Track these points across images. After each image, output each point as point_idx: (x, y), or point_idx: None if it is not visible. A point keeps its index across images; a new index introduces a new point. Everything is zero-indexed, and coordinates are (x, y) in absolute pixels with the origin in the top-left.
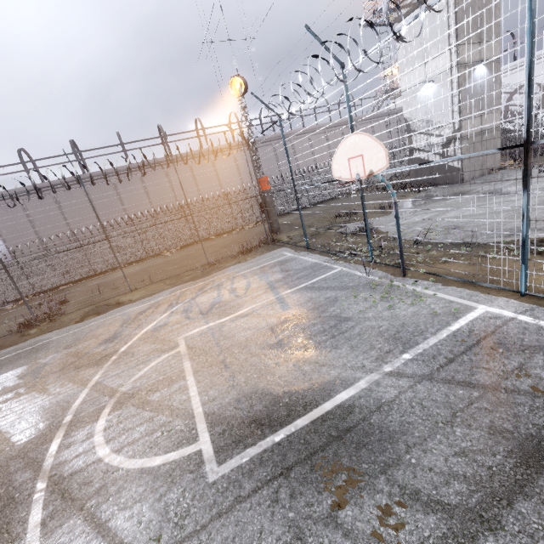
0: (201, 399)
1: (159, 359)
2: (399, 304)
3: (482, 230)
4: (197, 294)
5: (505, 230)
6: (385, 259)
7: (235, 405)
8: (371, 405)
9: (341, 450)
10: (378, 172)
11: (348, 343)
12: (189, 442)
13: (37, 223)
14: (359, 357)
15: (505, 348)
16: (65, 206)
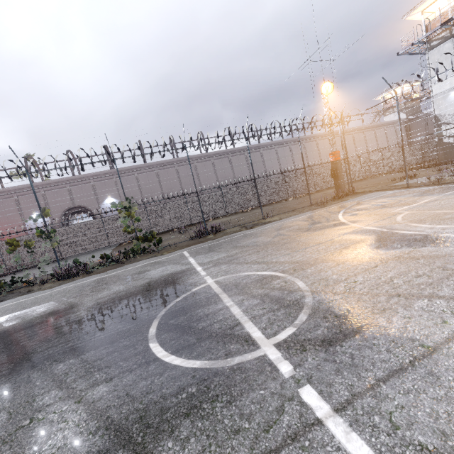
0: None
1: (399, 216)
2: None
3: None
4: (347, 208)
5: None
6: None
7: None
8: None
9: None
10: None
11: None
12: None
13: (143, 190)
14: None
15: None
16: (162, 179)
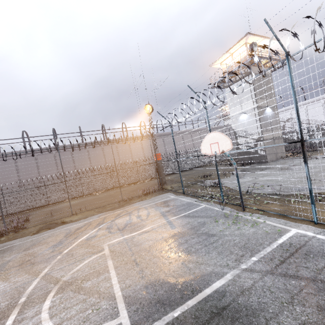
0: (120, 286)
1: (90, 258)
2: (244, 227)
3: (283, 187)
4: (116, 218)
5: (296, 188)
6: (231, 201)
7: (145, 290)
8: (237, 291)
9: (221, 322)
10: (227, 151)
11: (215, 250)
12: (113, 317)
13: (21, 171)
14: (224, 259)
15: (313, 254)
16: (40, 162)
